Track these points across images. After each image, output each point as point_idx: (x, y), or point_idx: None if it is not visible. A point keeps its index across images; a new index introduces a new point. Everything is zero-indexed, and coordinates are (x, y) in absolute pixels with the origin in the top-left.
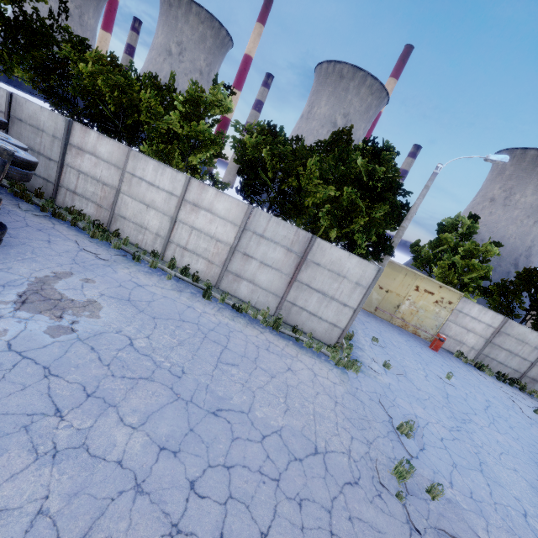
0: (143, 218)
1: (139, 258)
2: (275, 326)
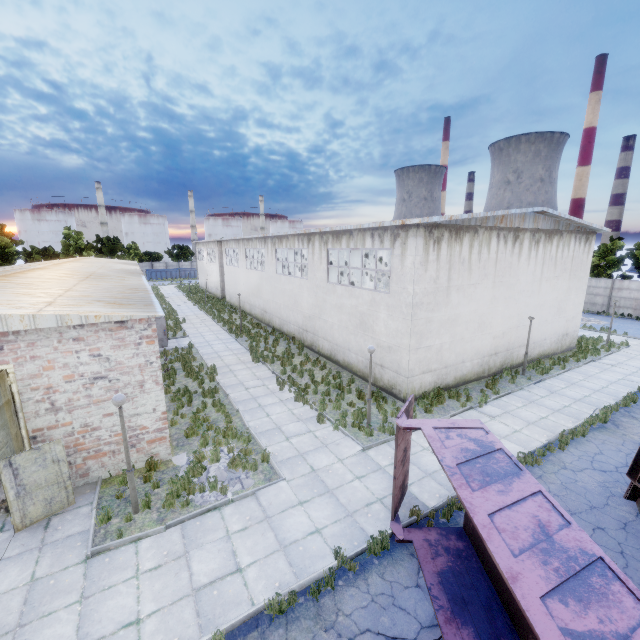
0: (593, 301)
1: (599, 314)
2: None
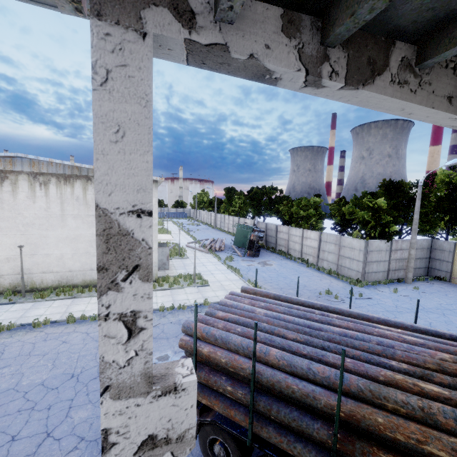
0: (295, 247)
1: (291, 259)
2: (329, 273)
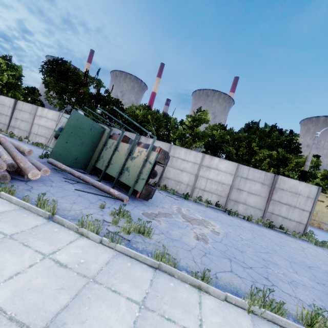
0: (179, 177)
1: (187, 197)
2: (271, 226)
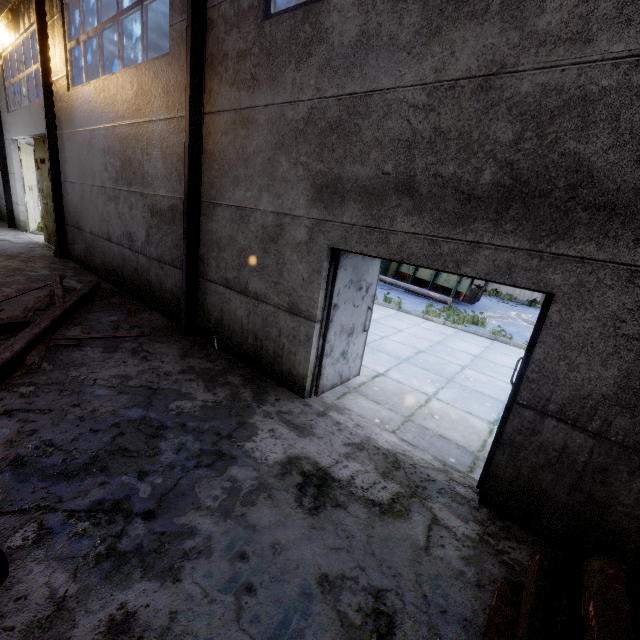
0: None
1: (534, 304)
2: None
